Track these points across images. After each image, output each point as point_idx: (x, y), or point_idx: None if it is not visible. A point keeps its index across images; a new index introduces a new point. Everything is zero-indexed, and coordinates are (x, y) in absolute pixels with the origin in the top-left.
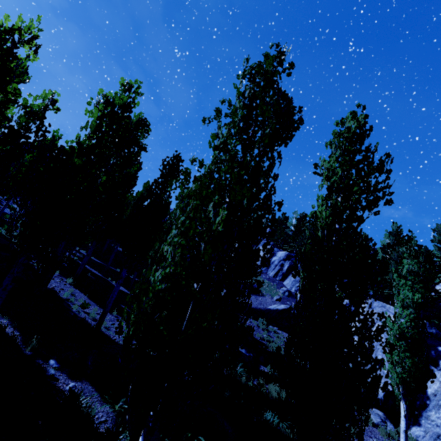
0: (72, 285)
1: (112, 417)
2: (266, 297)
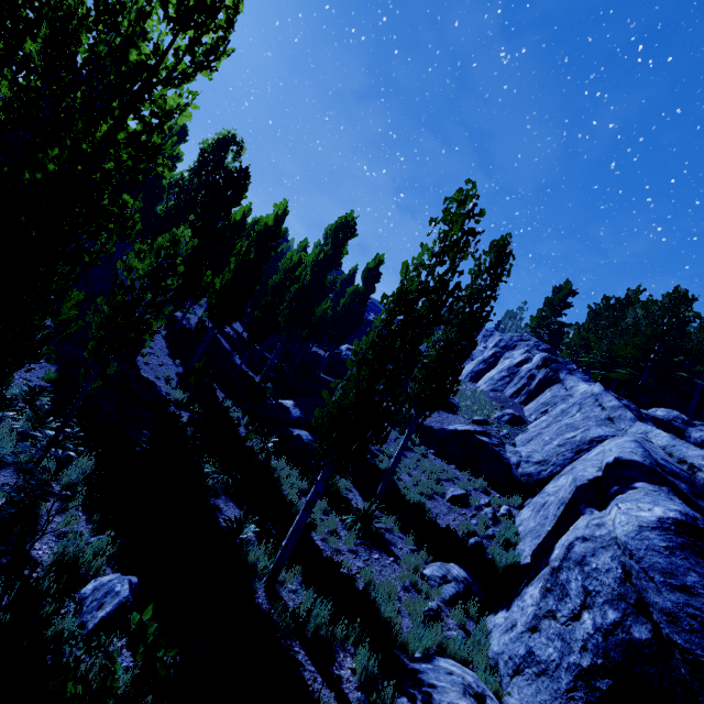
0: (164, 337)
1: (40, 384)
2: (460, 416)
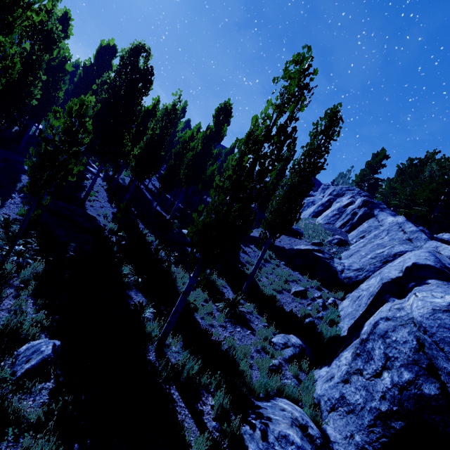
0: (106, 190)
1: (16, 217)
2: (303, 240)
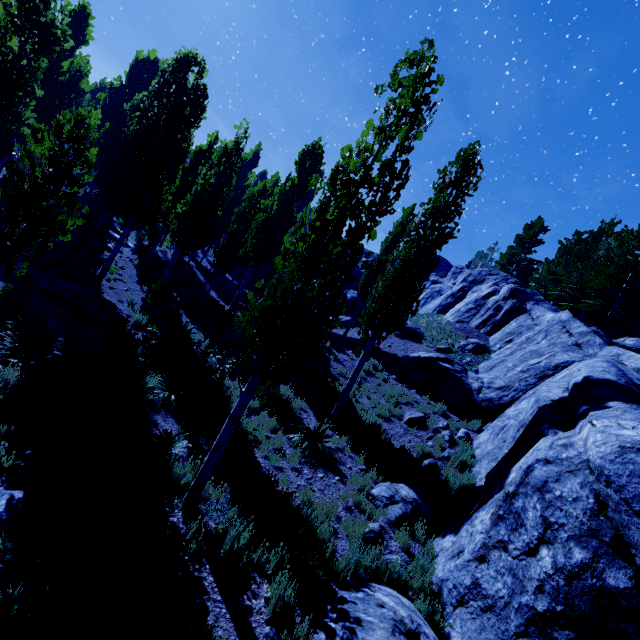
0: (136, 266)
1: None
2: (424, 345)
